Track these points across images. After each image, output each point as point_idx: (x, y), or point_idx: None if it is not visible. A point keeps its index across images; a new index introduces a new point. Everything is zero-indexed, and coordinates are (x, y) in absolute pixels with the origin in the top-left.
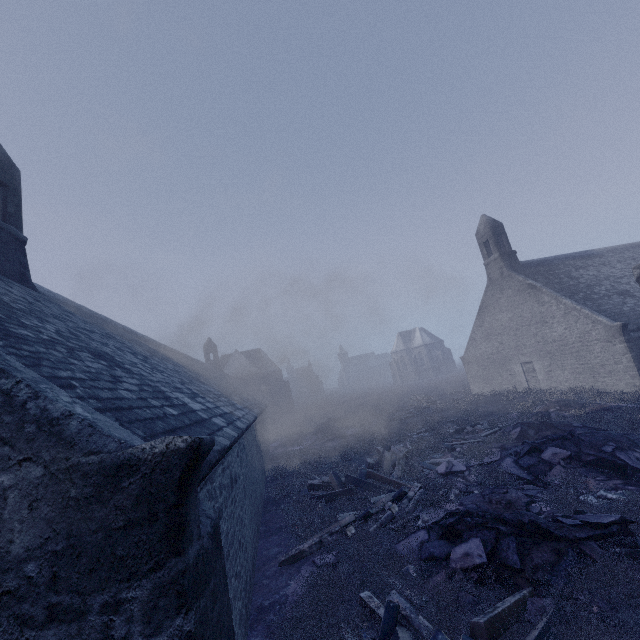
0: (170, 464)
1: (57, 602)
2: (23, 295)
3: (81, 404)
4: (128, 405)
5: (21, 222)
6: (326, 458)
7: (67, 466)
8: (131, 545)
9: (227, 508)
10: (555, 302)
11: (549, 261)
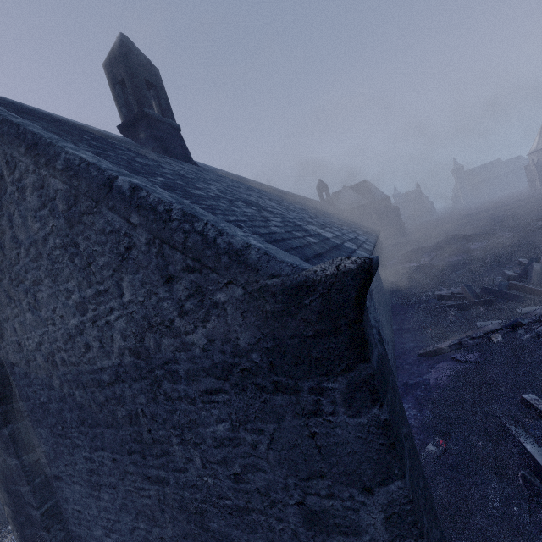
0: (344, 285)
1: (278, 381)
2: (191, 169)
3: (252, 237)
4: (281, 238)
5: (172, 113)
6: (449, 272)
7: (258, 287)
8: (322, 350)
9: (371, 314)
10: None
11: None
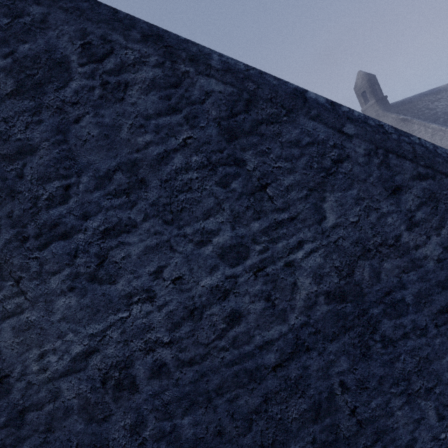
0: None
1: None
2: None
3: None
4: None
5: None
6: None
7: None
8: None
9: None
10: (424, 128)
11: (409, 100)
